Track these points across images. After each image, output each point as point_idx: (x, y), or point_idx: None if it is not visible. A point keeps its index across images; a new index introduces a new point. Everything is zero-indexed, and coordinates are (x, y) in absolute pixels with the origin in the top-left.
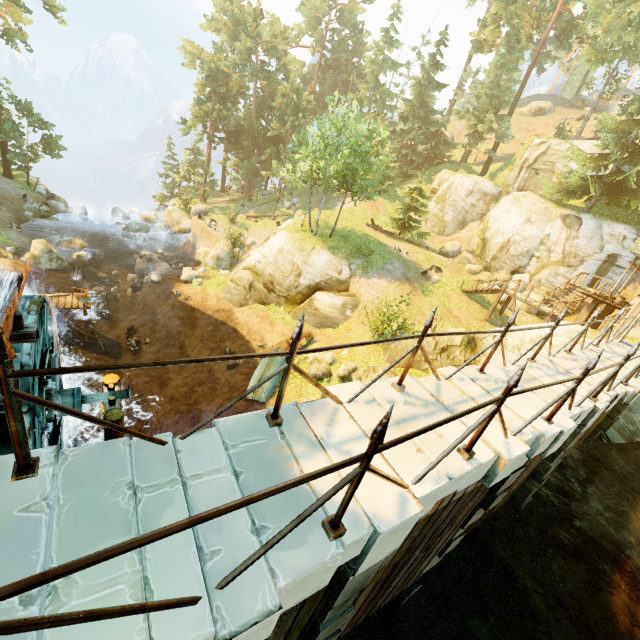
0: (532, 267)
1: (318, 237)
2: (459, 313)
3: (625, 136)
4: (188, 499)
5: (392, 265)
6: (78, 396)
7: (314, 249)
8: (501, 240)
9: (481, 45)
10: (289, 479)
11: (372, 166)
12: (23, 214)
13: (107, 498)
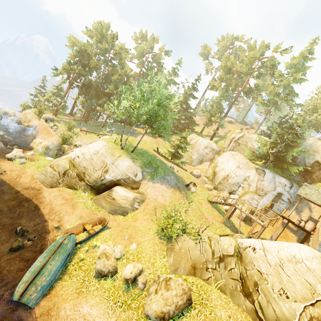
0: (240, 192)
1: (125, 149)
2: (208, 216)
3: (281, 137)
4: None
5: (169, 177)
6: None
7: (121, 156)
8: (224, 174)
9: (213, 87)
10: None
11: (167, 115)
12: None
13: None
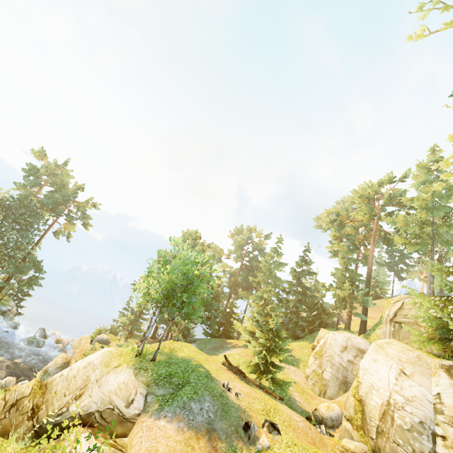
0: None
1: (140, 356)
2: None
3: None
4: None
5: (200, 403)
6: None
7: (119, 365)
8: (379, 401)
9: (336, 253)
10: None
11: (197, 285)
12: None
13: None
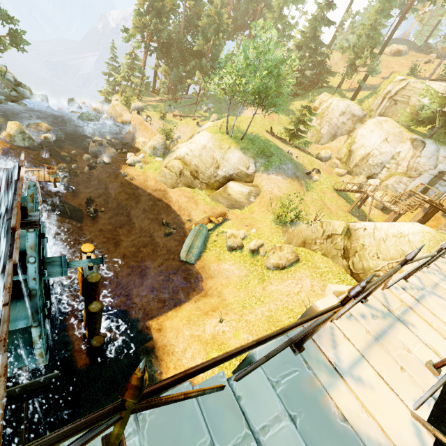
0: (383, 175)
1: (233, 139)
2: (331, 205)
3: None
4: None
5: (286, 166)
6: (65, 263)
7: (230, 148)
8: (363, 152)
9: None
10: (332, 419)
11: (281, 86)
12: None
13: None
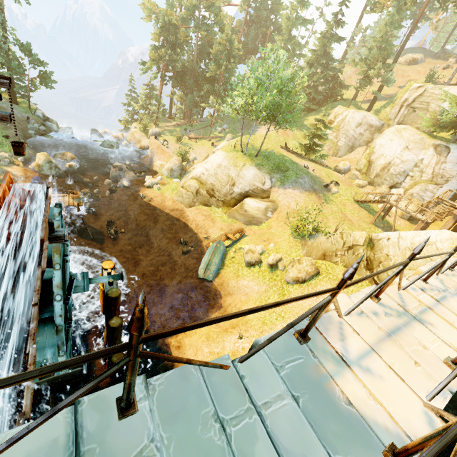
0: (406, 184)
1: (247, 156)
2: (352, 217)
3: None
4: (269, 432)
5: (303, 179)
6: (87, 279)
7: (245, 165)
8: (383, 162)
9: (374, 6)
10: (337, 402)
11: (293, 102)
12: (27, 132)
13: (201, 434)
